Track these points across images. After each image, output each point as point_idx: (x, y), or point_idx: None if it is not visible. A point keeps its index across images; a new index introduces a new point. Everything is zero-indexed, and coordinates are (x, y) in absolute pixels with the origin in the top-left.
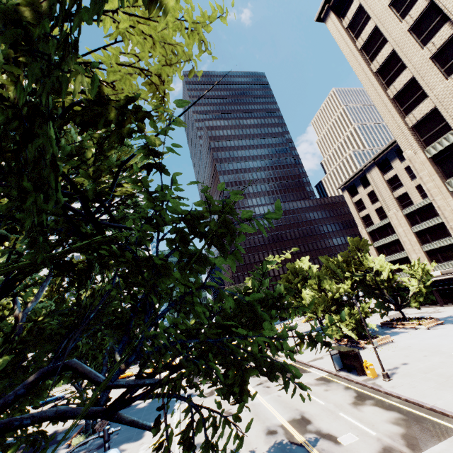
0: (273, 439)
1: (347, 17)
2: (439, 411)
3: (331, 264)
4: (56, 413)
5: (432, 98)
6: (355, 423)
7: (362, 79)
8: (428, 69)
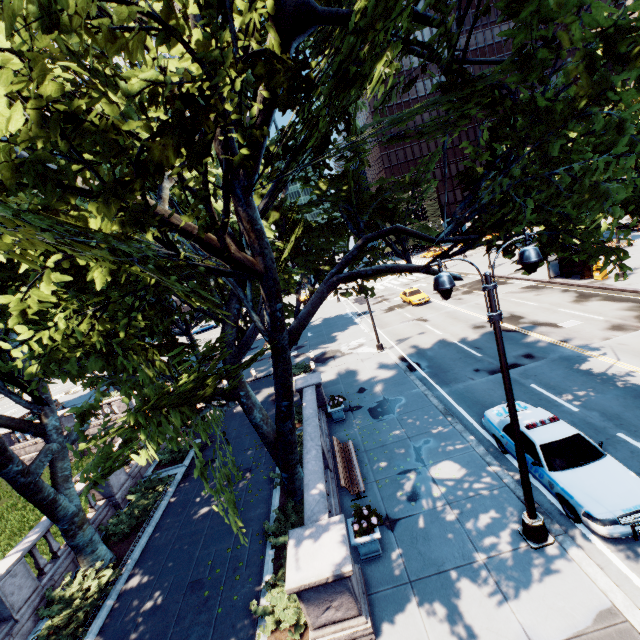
0: (482, 331)
1: None
2: None
3: None
4: (386, 268)
5: None
6: (578, 314)
7: None
8: None
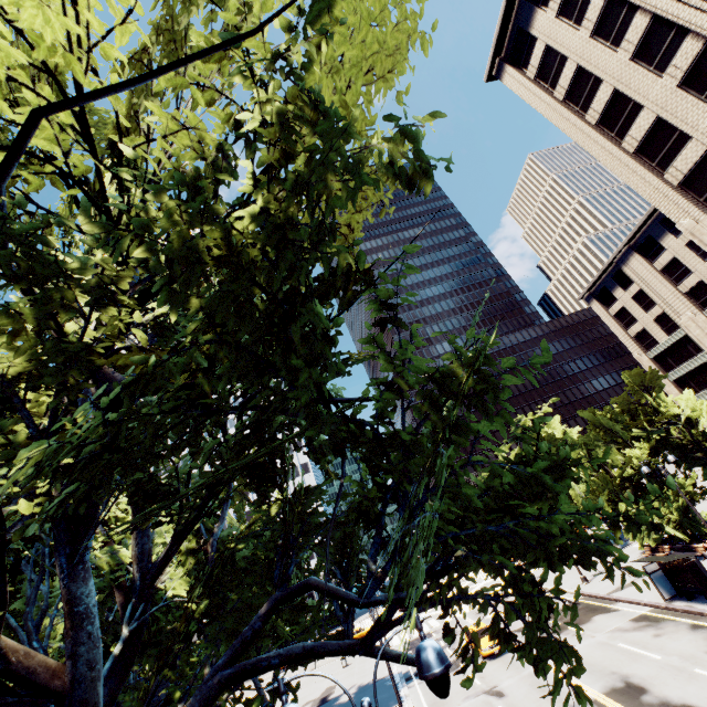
0: None
1: (532, 65)
2: None
3: (603, 420)
4: (304, 649)
5: (698, 138)
6: None
7: (578, 138)
8: (679, 101)
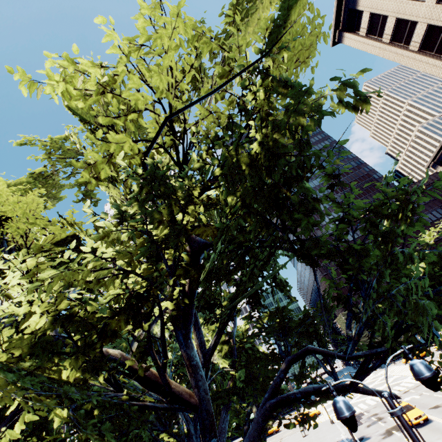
0: None
1: (362, 28)
2: None
3: None
4: (314, 388)
5: None
6: None
7: (406, 62)
8: None
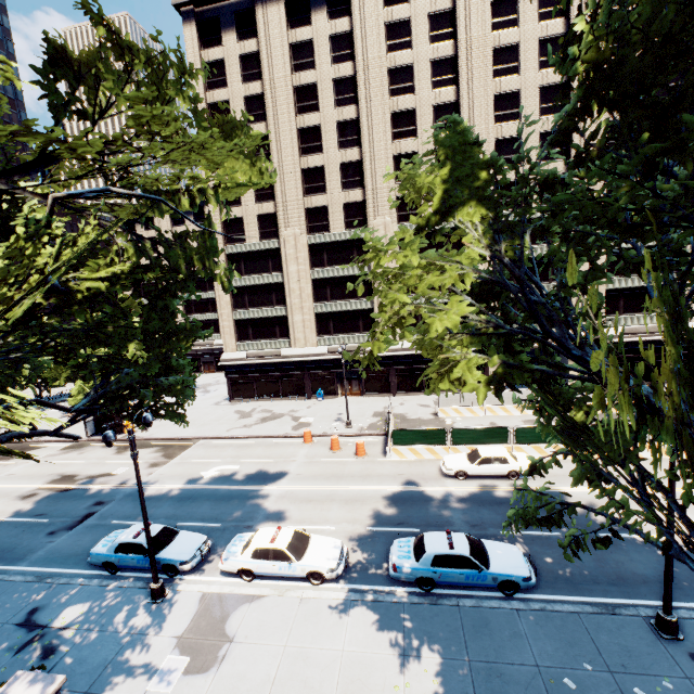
0: (37, 498)
1: (209, 54)
2: (185, 438)
3: None
4: (20, 434)
5: (244, 208)
6: (125, 462)
7: None
8: None
